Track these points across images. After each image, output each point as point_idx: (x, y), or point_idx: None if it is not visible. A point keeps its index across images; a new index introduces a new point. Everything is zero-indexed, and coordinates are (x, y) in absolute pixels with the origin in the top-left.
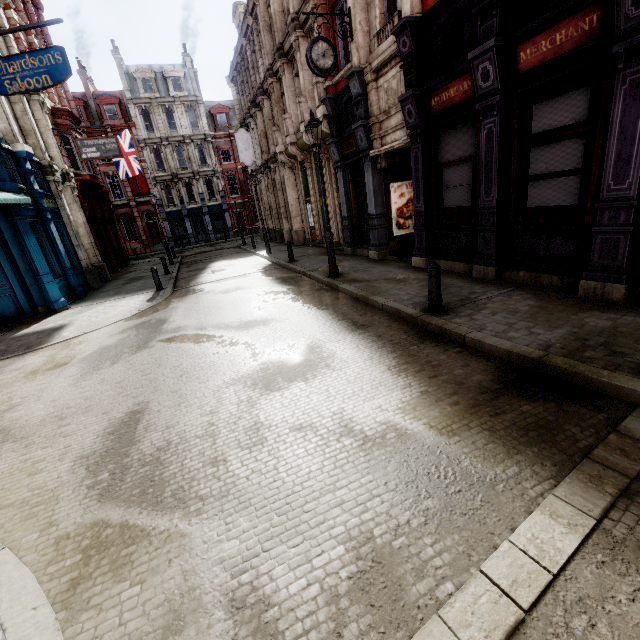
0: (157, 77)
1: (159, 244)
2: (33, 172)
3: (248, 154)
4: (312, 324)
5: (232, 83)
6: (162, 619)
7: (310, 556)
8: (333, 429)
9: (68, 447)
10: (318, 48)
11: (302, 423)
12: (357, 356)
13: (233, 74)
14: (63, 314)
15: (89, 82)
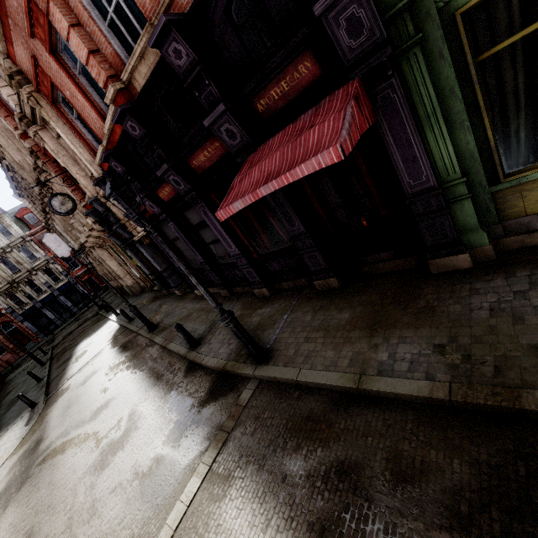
0: None
1: (29, 343)
2: None
3: (63, 248)
4: (134, 391)
5: (21, 197)
6: None
7: None
8: (130, 479)
9: None
10: (56, 202)
11: (116, 485)
12: (152, 409)
13: (17, 193)
14: None
15: None
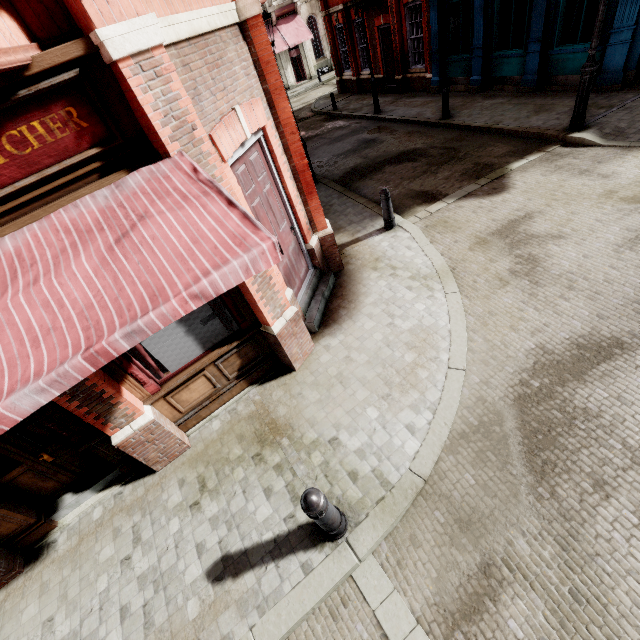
0: None
1: None
2: None
3: None
4: None
5: None
6: (463, 513)
7: (543, 639)
8: None
9: (545, 326)
10: None
11: None
12: None
13: None
14: None
15: None
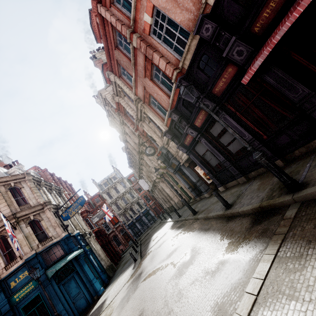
0: (108, 180)
1: (130, 241)
2: (80, 238)
3: (146, 186)
4: (191, 240)
5: (131, 167)
6: None
7: None
8: (202, 276)
9: None
10: (147, 150)
11: (193, 280)
12: (207, 243)
13: (130, 165)
14: (104, 295)
15: (88, 195)
